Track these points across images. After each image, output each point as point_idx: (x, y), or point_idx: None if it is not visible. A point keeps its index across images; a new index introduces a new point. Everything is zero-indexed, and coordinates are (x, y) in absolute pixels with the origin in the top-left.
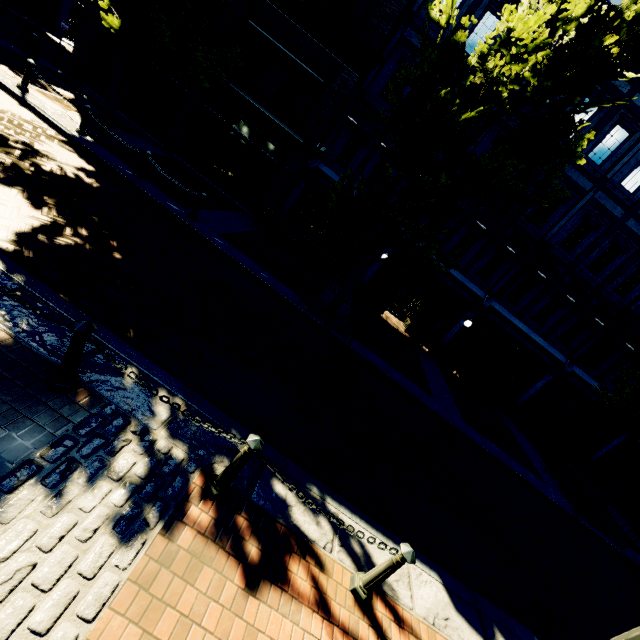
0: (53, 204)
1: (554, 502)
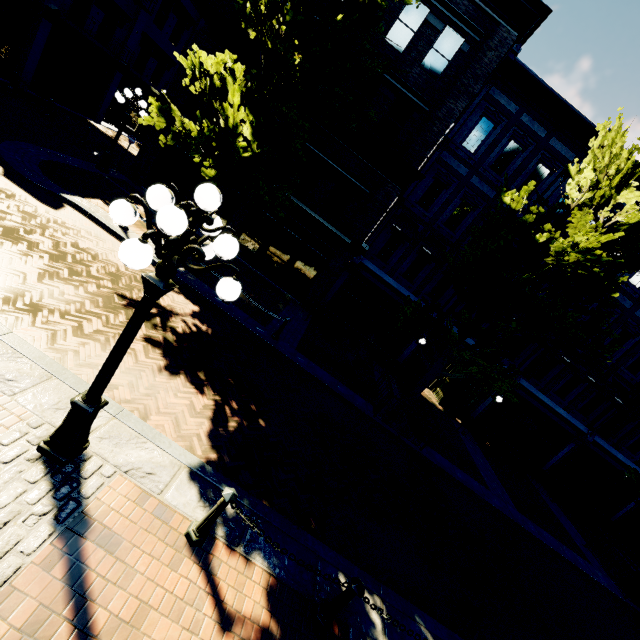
0: (205, 379)
1: (605, 587)
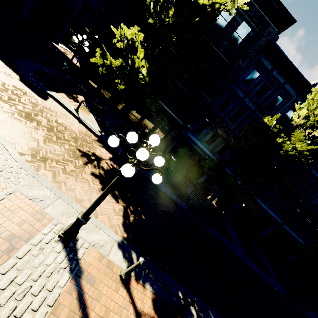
0: (118, 194)
1: (282, 294)
